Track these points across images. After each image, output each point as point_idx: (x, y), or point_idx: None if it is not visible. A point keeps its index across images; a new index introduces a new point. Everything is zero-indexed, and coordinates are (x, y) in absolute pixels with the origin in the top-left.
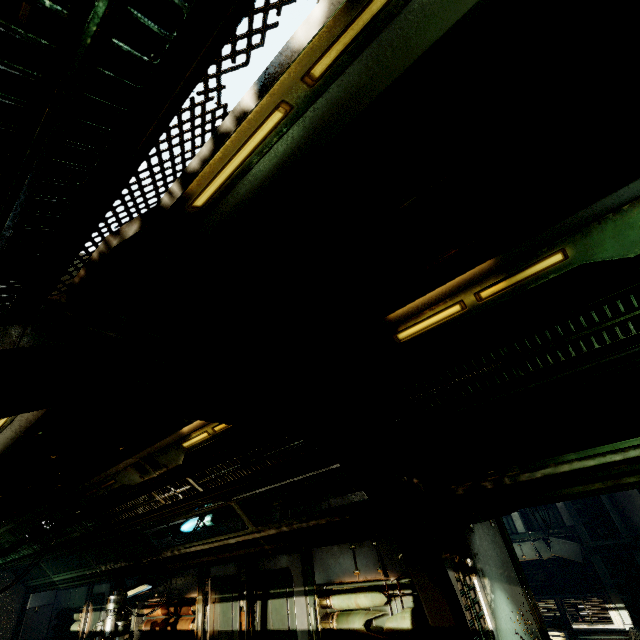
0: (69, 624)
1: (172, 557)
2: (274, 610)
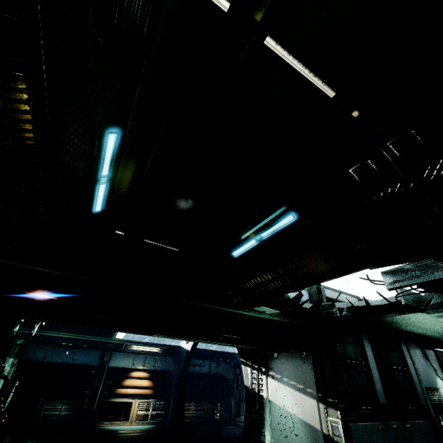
0: None
1: None
2: None
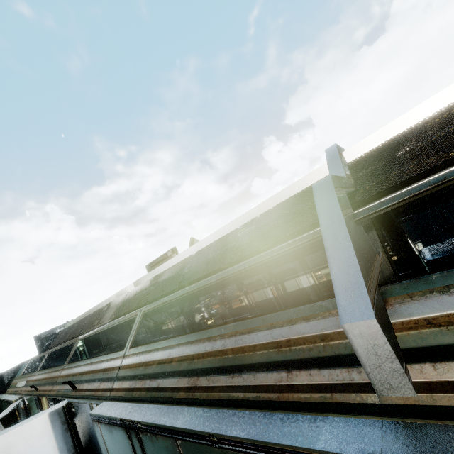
0: (160, 328)
1: (229, 281)
2: (289, 285)
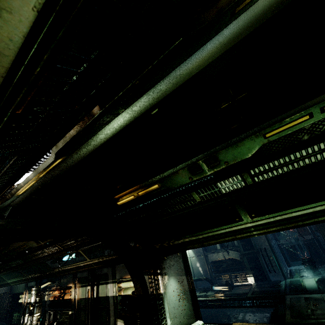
0: (18, 299)
1: (59, 271)
2: (101, 289)
